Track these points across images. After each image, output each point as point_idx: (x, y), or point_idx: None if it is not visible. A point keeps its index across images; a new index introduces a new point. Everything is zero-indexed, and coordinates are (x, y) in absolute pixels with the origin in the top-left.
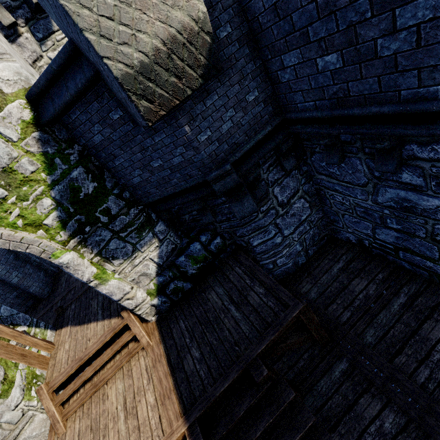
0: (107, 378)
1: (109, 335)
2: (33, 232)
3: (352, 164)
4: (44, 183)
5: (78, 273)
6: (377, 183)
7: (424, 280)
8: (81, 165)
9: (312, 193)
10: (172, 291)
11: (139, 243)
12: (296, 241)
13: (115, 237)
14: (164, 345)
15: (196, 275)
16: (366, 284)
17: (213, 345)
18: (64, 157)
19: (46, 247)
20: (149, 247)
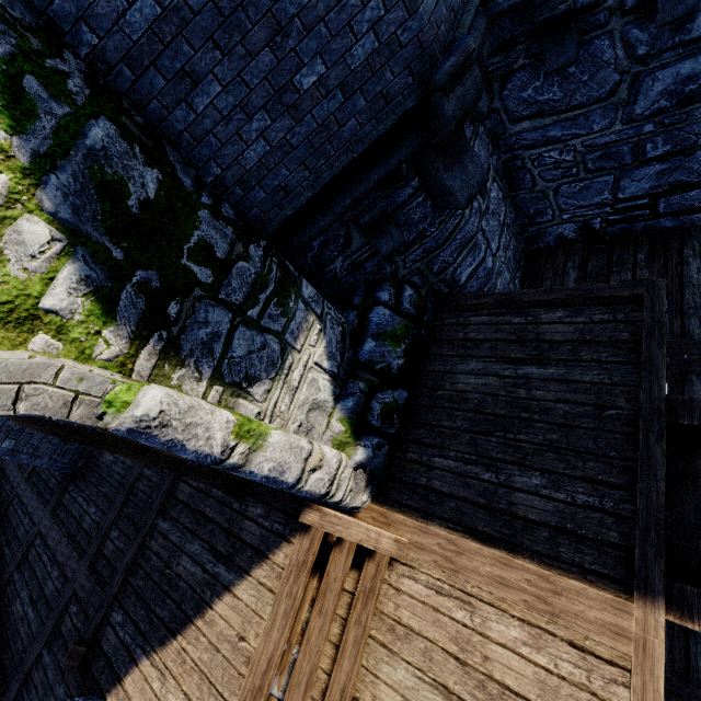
0: (352, 684)
1: (300, 586)
2: (13, 344)
3: (592, 57)
4: (6, 165)
5: (195, 435)
6: (638, 72)
7: (700, 230)
8: (103, 114)
9: (500, 173)
10: (381, 419)
11: (287, 329)
12: (503, 264)
13: (238, 323)
14: (439, 521)
15: (405, 369)
16: (631, 276)
17: (555, 443)
18: (49, 77)
19: (78, 381)
20: (308, 337)
